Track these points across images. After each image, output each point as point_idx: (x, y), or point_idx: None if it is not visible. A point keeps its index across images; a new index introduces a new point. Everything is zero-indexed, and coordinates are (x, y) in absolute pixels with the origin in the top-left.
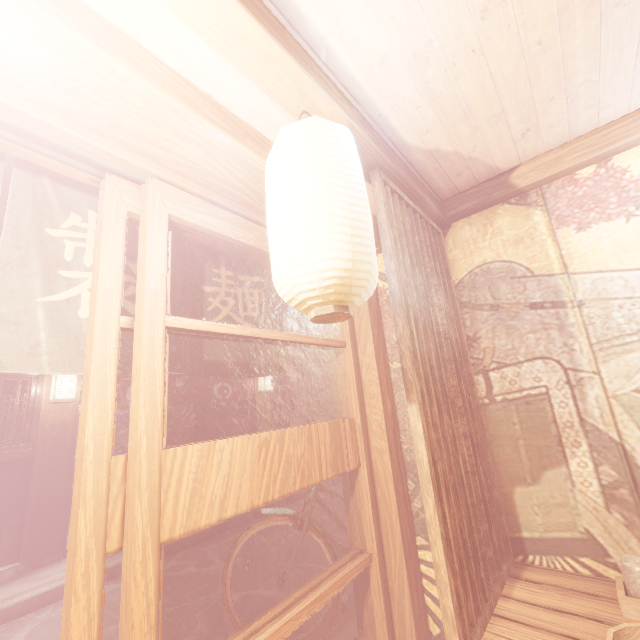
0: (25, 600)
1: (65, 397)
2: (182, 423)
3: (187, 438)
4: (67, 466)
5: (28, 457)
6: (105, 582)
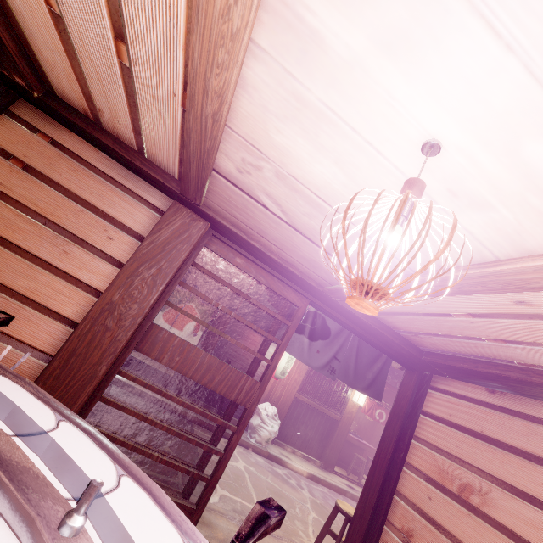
0: (335, 485)
1: (360, 403)
2: (362, 424)
3: (363, 436)
4: (346, 433)
5: (338, 420)
6: (354, 501)
